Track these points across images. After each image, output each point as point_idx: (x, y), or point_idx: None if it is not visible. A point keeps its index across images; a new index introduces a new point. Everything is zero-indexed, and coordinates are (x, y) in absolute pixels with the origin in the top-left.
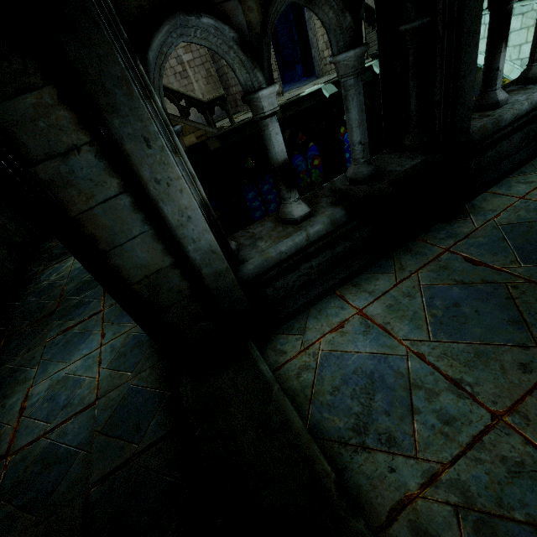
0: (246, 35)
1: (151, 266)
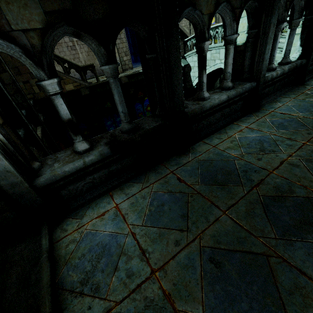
0: (30, 50)
1: None
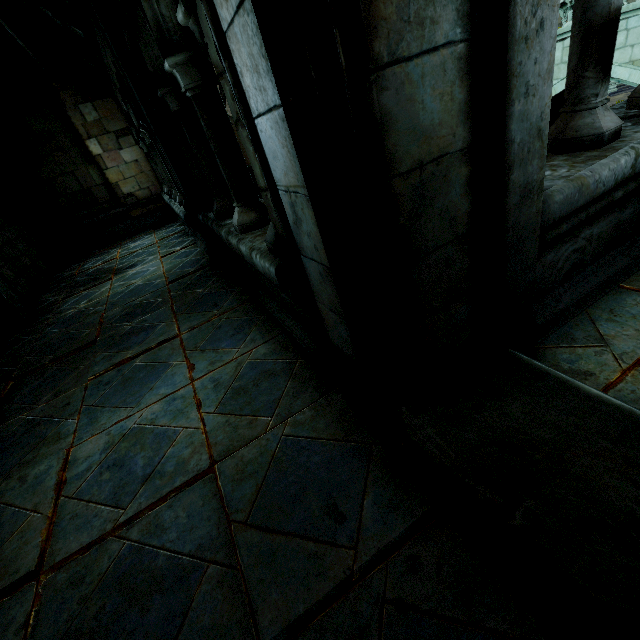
0: None
1: (433, 140)
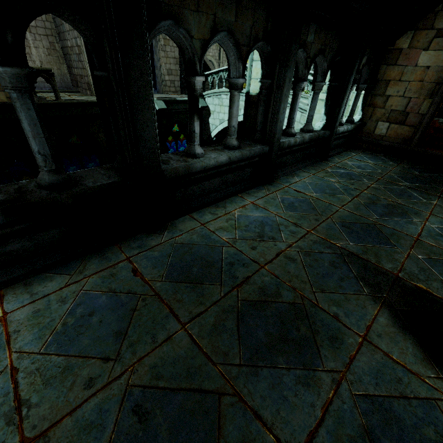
0: None
1: None
